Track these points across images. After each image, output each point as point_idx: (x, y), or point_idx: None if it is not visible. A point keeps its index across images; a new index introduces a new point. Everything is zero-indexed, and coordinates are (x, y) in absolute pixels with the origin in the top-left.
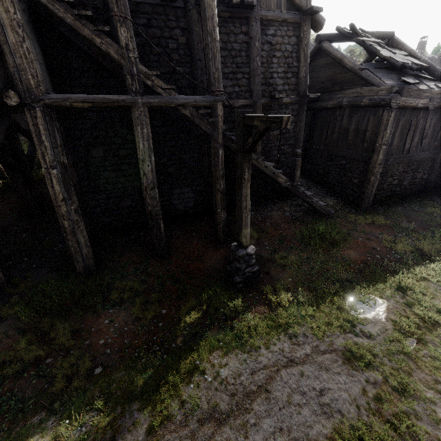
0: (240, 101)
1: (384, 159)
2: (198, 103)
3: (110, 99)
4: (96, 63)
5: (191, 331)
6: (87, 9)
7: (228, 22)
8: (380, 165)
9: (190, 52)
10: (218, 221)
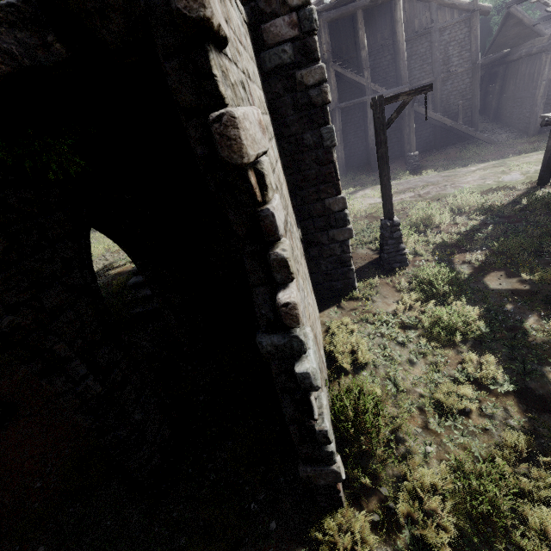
0: (425, 81)
1: (545, 92)
2: (395, 91)
3: (359, 100)
4: (351, 85)
5: None
6: (350, 64)
7: (417, 40)
8: (541, 97)
9: (395, 64)
10: (405, 151)
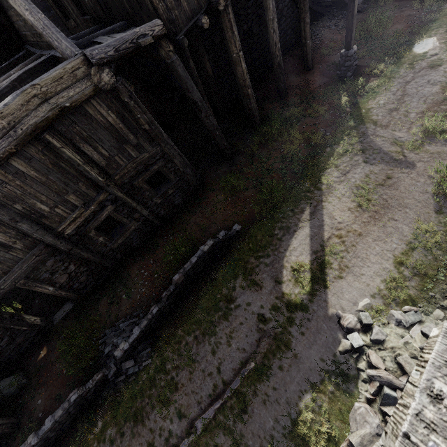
0: None
1: None
2: None
3: None
4: None
5: (350, 104)
6: None
7: None
8: None
9: None
10: (308, 52)
